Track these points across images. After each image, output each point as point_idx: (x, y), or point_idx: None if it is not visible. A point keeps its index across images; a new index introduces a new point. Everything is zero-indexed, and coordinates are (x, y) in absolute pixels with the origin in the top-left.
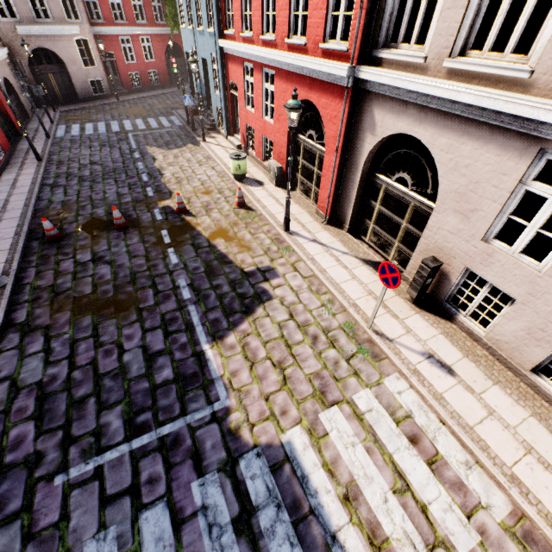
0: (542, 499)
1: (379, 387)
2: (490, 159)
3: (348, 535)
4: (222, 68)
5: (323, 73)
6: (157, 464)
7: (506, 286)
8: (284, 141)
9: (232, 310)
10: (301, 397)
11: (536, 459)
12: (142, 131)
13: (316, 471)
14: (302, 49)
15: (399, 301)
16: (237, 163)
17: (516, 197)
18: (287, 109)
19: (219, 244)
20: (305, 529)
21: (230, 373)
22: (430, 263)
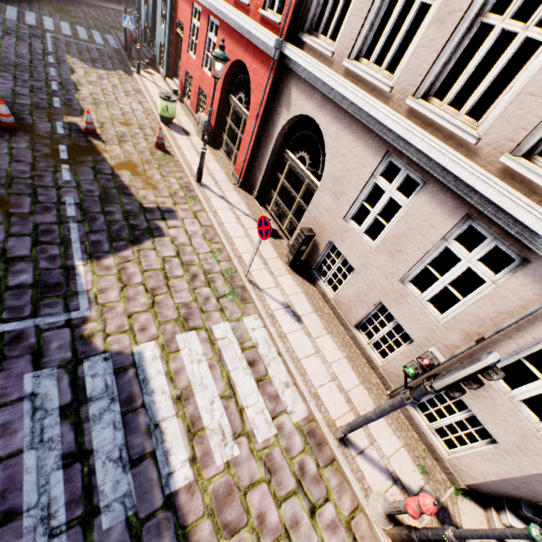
0: (330, 410)
1: (238, 323)
2: (358, 152)
3: (171, 424)
4: (172, 1)
5: (257, 39)
6: None
7: (351, 258)
8: (217, 96)
9: (118, 237)
10: (164, 319)
11: (337, 385)
12: (66, 37)
13: (158, 377)
14: (245, 9)
15: (279, 262)
16: (166, 104)
17: (368, 187)
18: (213, 57)
19: (124, 175)
20: (133, 418)
21: (99, 289)
22: (306, 232)
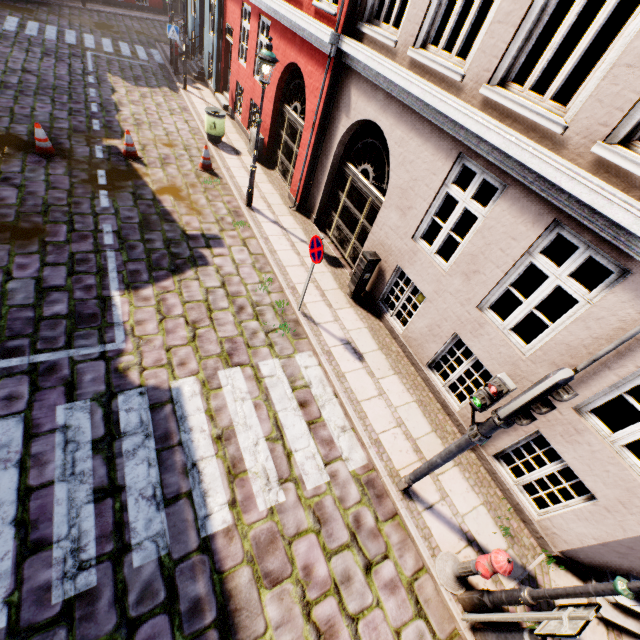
0: (393, 458)
1: (289, 360)
2: (427, 157)
3: (210, 464)
4: (220, 4)
5: (312, 35)
6: (22, 385)
7: (422, 285)
8: (270, 108)
9: (158, 266)
10: (206, 354)
11: (403, 431)
12: (107, 54)
13: (197, 414)
14: (298, 2)
15: (340, 294)
16: (213, 120)
17: (440, 199)
18: (259, 60)
19: (166, 201)
20: (168, 455)
21: (136, 321)
22: (368, 256)
